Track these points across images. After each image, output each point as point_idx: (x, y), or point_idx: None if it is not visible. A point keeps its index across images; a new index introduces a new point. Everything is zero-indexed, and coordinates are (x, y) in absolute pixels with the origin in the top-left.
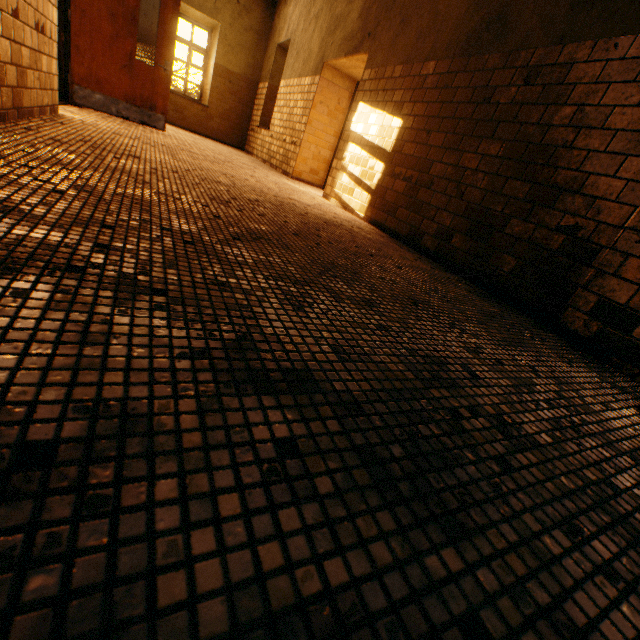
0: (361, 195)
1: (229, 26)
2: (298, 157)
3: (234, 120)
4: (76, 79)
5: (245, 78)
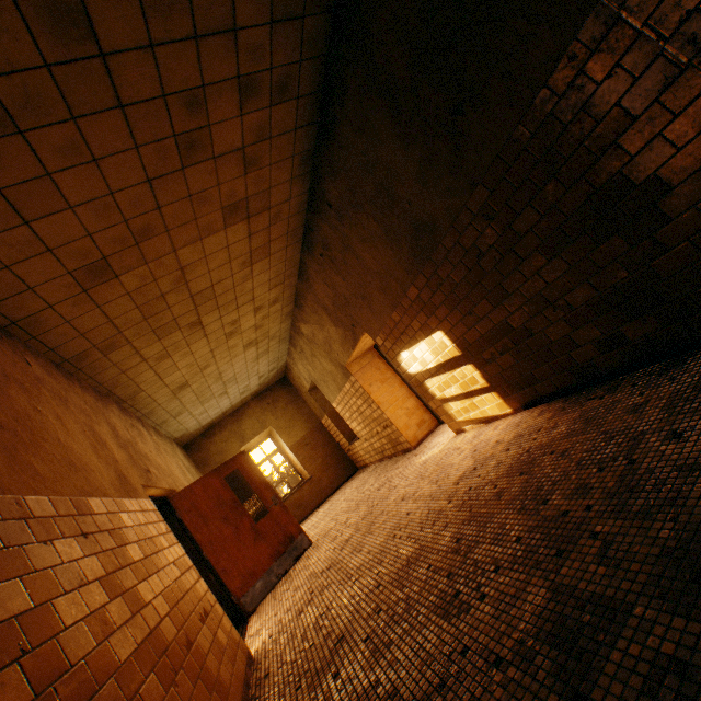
0: (485, 400)
1: (276, 420)
2: (400, 431)
3: (332, 461)
4: (238, 593)
5: (311, 430)
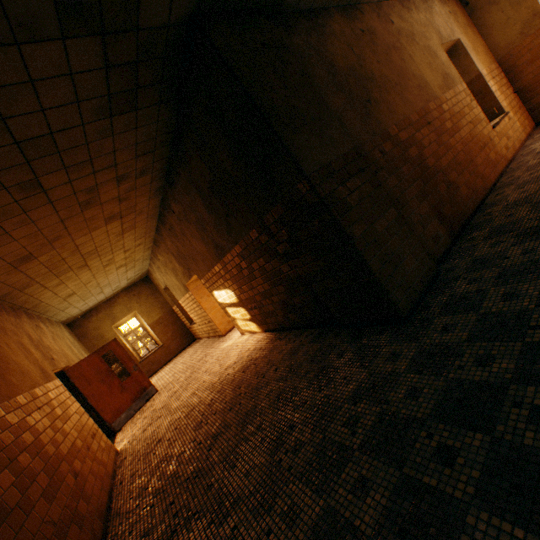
0: (251, 324)
1: (139, 306)
2: (217, 325)
3: (179, 334)
4: (110, 421)
5: (165, 314)
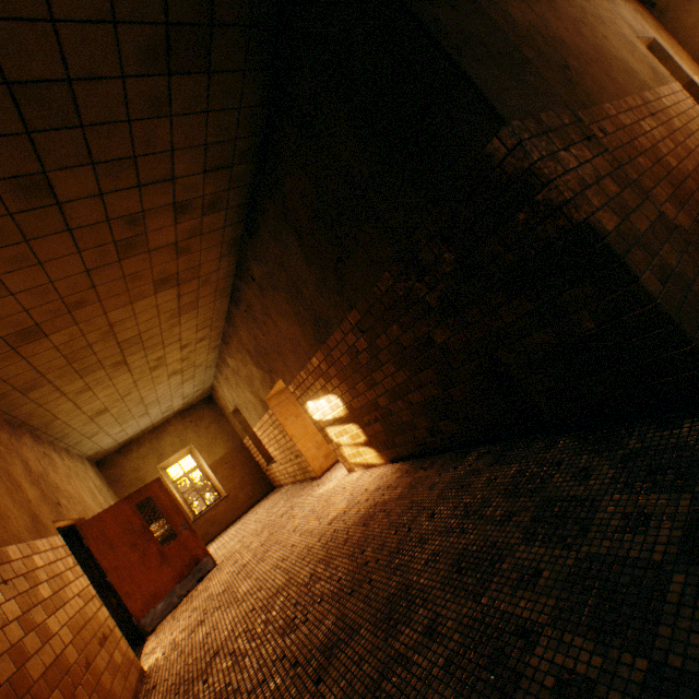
0: (366, 451)
1: (198, 438)
2: (308, 461)
3: (250, 479)
4: (139, 615)
5: (232, 449)
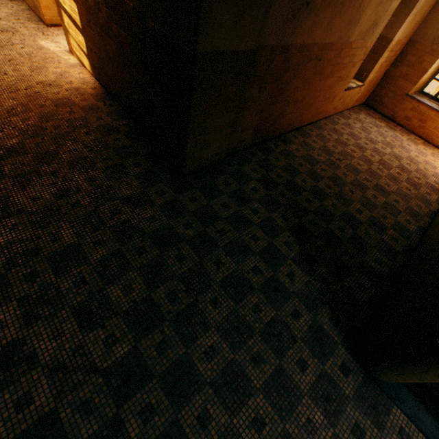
0: (85, 58)
1: None
2: (41, 6)
3: None
4: None
5: None
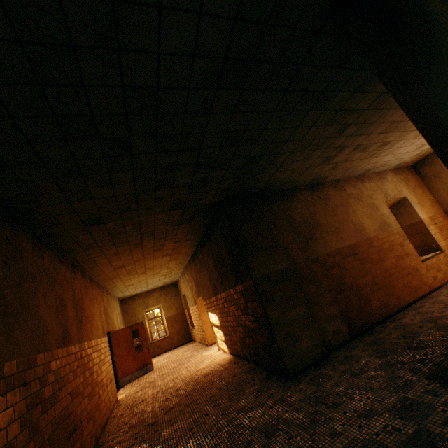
0: (224, 344)
1: (164, 302)
2: (206, 336)
3: (182, 331)
4: (120, 377)
5: (178, 313)
